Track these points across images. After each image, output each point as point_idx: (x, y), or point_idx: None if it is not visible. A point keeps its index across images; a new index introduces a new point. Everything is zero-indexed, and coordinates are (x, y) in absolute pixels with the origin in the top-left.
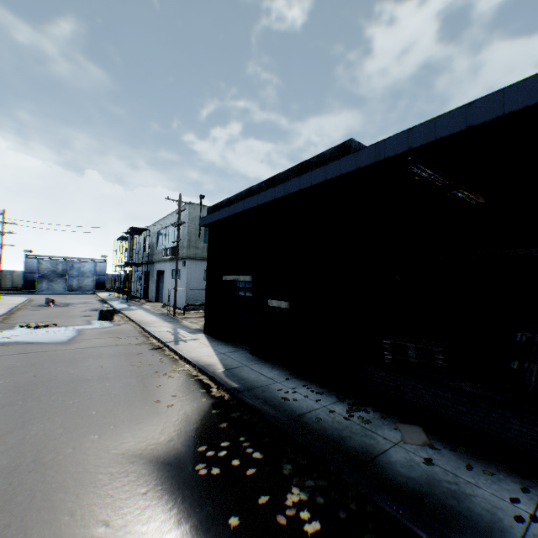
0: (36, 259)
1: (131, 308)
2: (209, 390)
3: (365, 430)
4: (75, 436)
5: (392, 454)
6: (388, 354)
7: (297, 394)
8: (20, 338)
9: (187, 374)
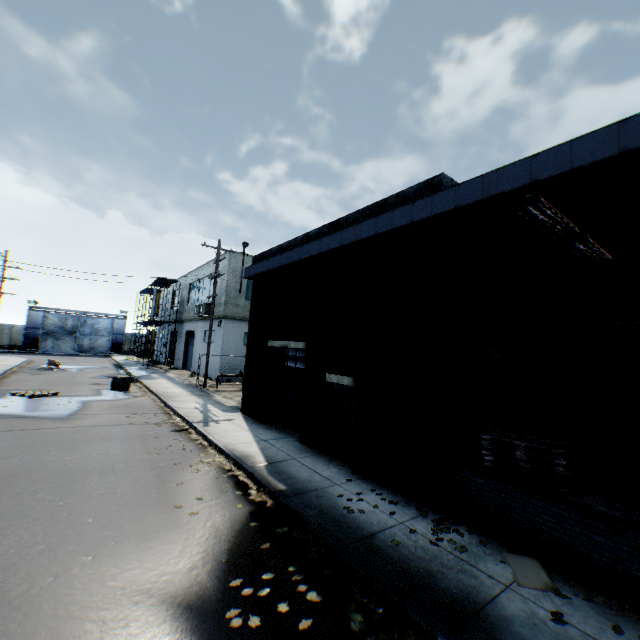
0: (42, 312)
1: (152, 376)
2: (247, 492)
3: (461, 563)
4: (60, 557)
5: (504, 603)
6: (488, 454)
7: (363, 503)
8: (9, 410)
9: (218, 467)
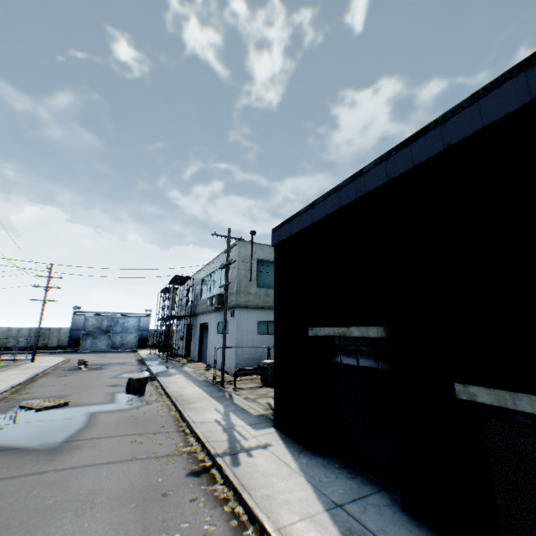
0: (83, 315)
1: (169, 371)
2: None
3: None
4: None
5: None
6: None
7: None
8: None
9: None
